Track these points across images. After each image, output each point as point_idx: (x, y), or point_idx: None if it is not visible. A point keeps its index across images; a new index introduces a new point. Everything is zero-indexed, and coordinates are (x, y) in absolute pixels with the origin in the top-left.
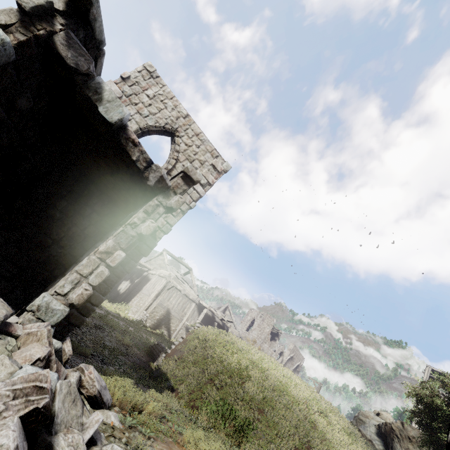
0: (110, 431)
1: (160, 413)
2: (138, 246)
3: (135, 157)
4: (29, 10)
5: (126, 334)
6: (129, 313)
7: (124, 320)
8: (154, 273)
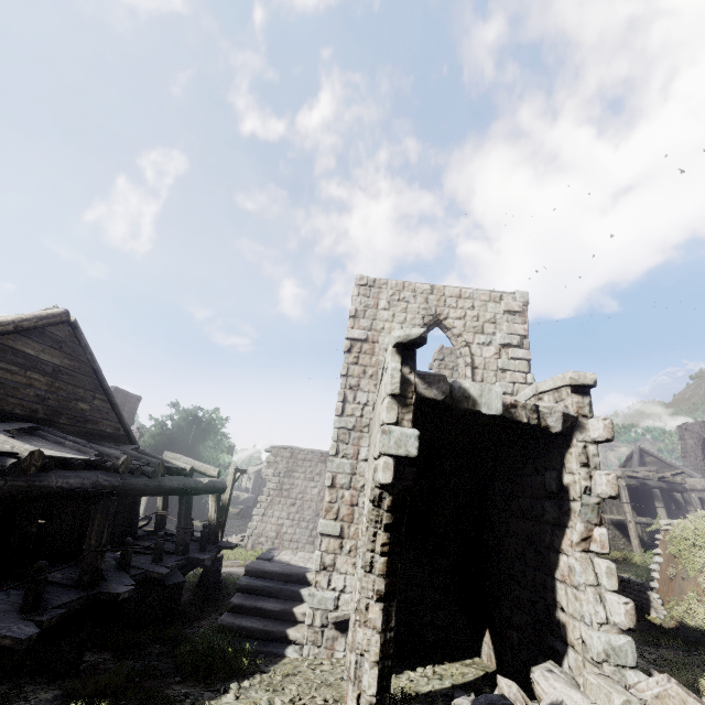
0: None
1: None
2: None
3: (524, 419)
4: (399, 391)
5: None
6: None
7: None
8: None
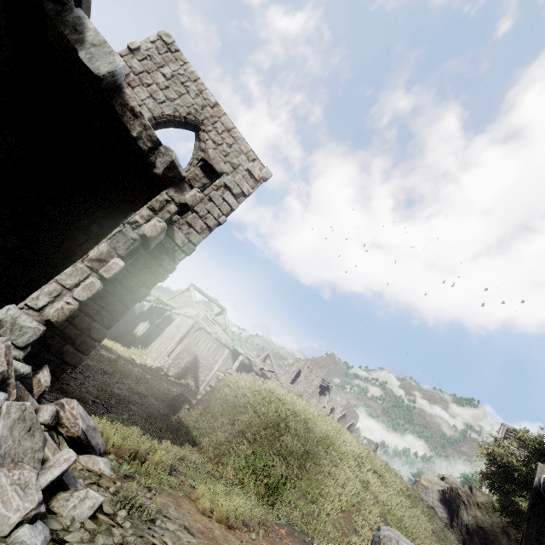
0: (94, 479)
1: (170, 463)
2: (152, 269)
3: (135, 133)
4: None
5: (142, 382)
6: (147, 359)
7: (140, 367)
8: (178, 312)
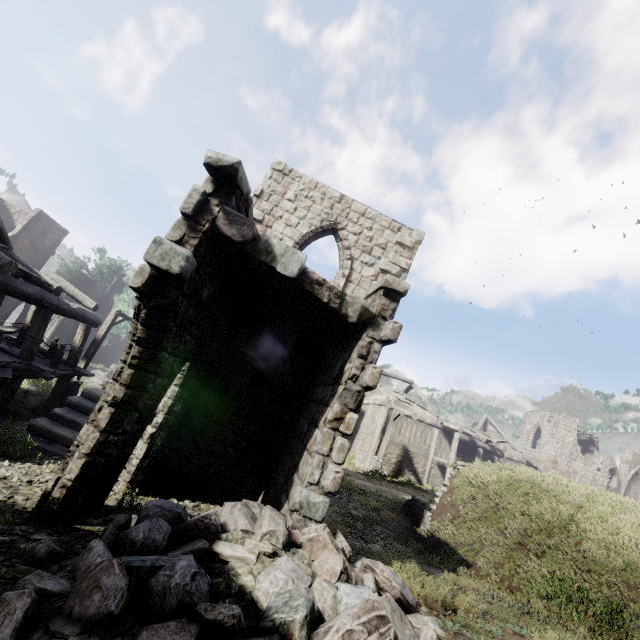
0: None
1: (480, 608)
2: None
3: (326, 299)
4: (192, 213)
5: (368, 493)
6: (355, 463)
7: (356, 475)
8: (366, 402)
